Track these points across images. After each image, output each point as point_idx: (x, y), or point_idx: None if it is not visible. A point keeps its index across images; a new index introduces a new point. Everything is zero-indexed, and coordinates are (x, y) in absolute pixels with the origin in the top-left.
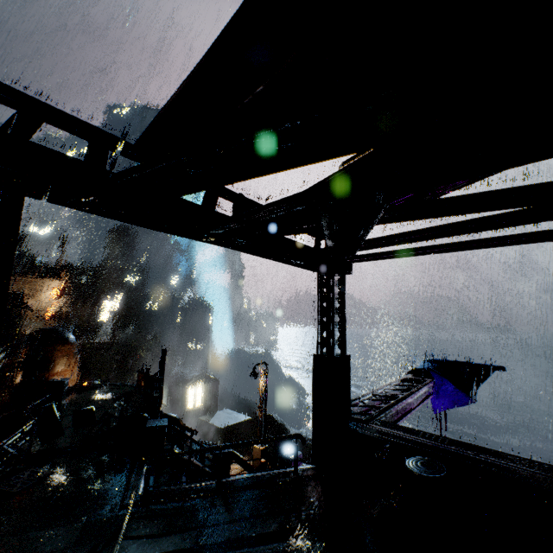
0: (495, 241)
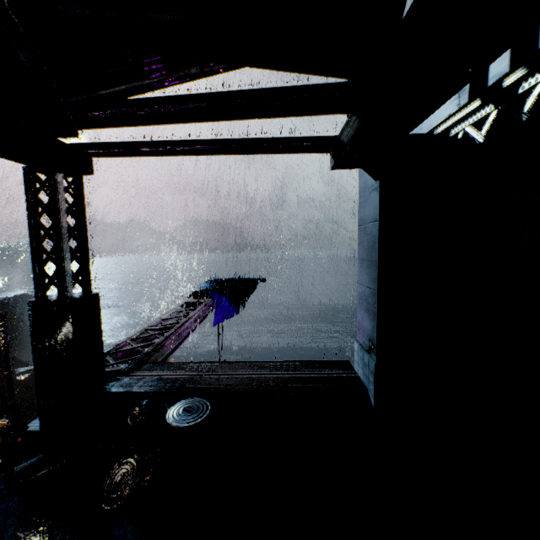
0: (266, 143)
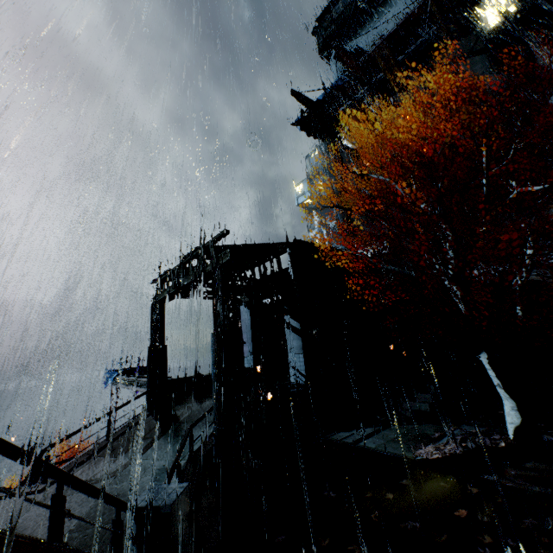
0: None
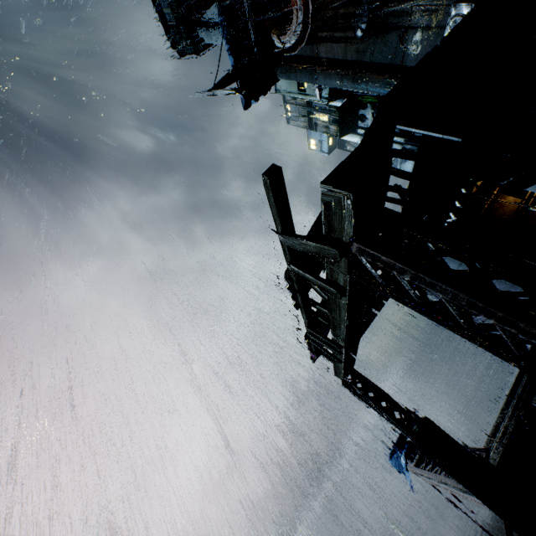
0: None
